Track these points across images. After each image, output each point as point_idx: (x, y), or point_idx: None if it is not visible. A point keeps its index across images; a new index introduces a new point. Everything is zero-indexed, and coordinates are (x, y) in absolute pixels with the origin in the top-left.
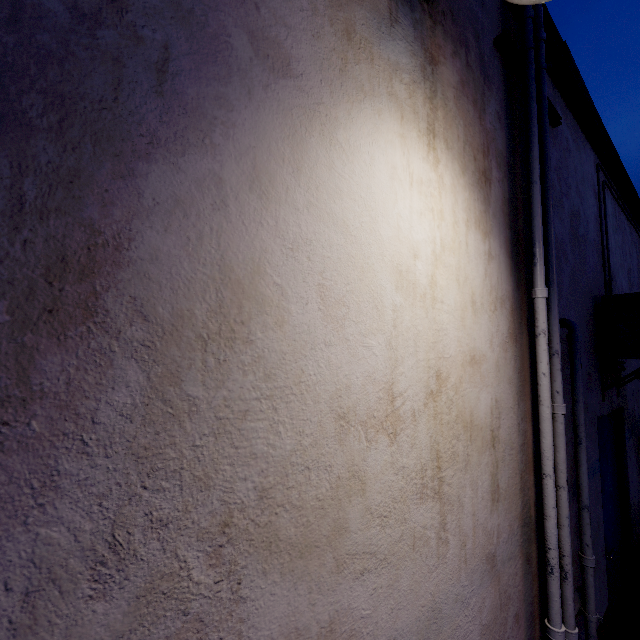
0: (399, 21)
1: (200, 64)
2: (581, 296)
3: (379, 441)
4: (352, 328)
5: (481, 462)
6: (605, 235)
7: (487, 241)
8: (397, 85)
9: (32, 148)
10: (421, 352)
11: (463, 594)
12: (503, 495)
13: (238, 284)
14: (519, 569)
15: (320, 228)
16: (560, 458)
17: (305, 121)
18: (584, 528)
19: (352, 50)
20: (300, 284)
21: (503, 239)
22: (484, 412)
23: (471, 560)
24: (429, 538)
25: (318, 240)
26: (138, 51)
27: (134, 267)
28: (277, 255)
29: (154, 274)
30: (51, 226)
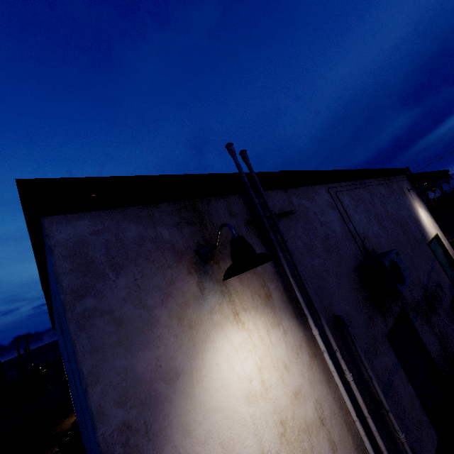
0: (205, 287)
1: (155, 413)
2: (347, 279)
3: None
4: (238, 446)
5: (319, 440)
6: (350, 221)
7: (281, 327)
8: (215, 316)
9: None
10: (270, 421)
11: None
12: (338, 443)
13: None
14: None
15: (211, 420)
16: (360, 402)
17: (190, 385)
18: (392, 422)
19: (194, 330)
20: (213, 451)
21: (288, 314)
22: (312, 413)
23: None
24: None
25: (212, 426)
26: (140, 434)
27: None
28: (202, 450)
29: None
30: None
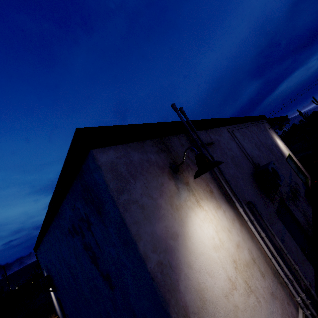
0: (179, 187)
1: (171, 256)
2: (248, 181)
3: (234, 293)
4: (215, 274)
5: (255, 270)
6: (242, 147)
7: (221, 208)
8: (188, 203)
9: (172, 303)
10: (228, 260)
11: (271, 310)
12: (265, 273)
13: (199, 290)
14: (280, 289)
15: (199, 260)
16: (271, 249)
17: (185, 241)
18: (290, 259)
19: (179, 211)
20: (204, 277)
21: (223, 201)
22: (248, 256)
23: (268, 299)
24: (256, 304)
25: (201, 263)
26: (167, 267)
27: (189, 306)
28: (199, 276)
29: (191, 304)
30: (180, 312)
